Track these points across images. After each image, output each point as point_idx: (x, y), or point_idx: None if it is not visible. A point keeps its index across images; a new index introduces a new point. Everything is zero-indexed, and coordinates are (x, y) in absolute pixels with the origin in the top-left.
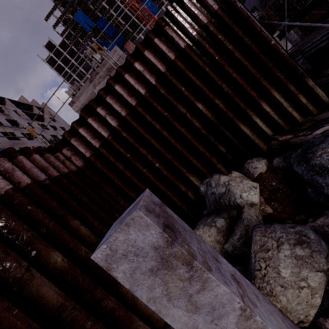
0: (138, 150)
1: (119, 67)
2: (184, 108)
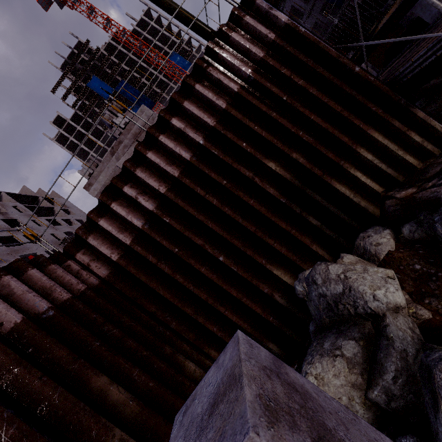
0: (190, 241)
1: (150, 127)
2: (250, 171)
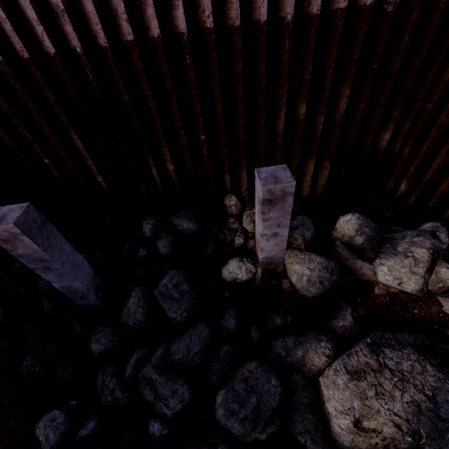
0: None
1: None
2: None
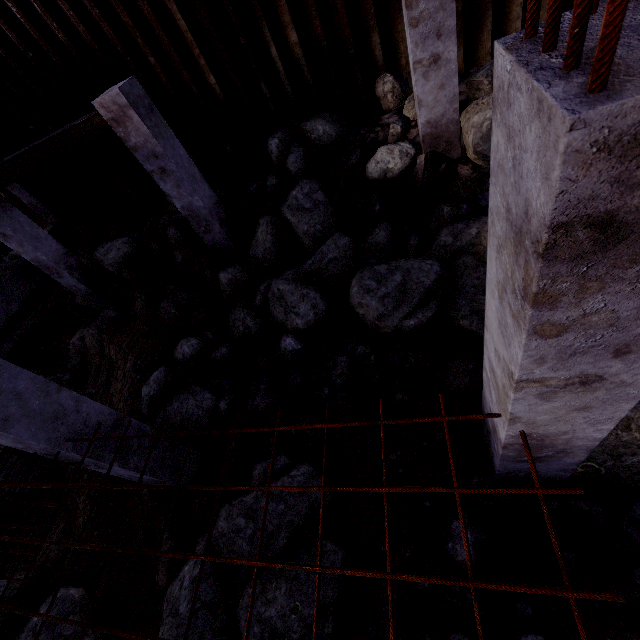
0: None
1: None
2: None
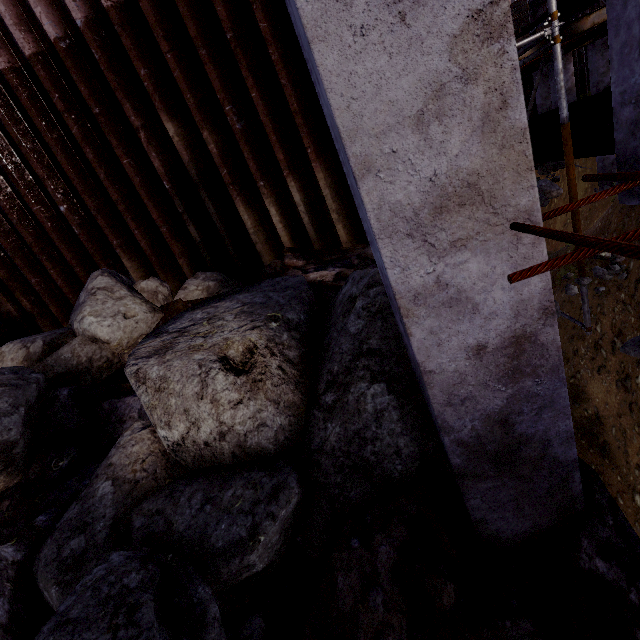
0: (28, 162)
1: None
2: (139, 118)
